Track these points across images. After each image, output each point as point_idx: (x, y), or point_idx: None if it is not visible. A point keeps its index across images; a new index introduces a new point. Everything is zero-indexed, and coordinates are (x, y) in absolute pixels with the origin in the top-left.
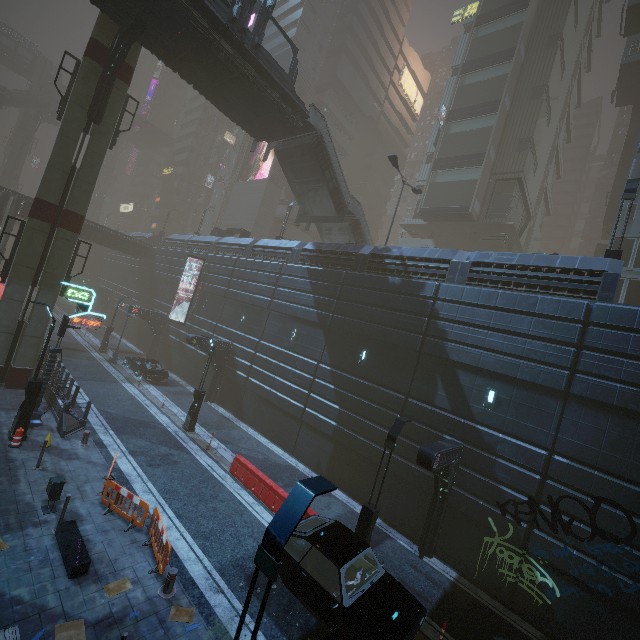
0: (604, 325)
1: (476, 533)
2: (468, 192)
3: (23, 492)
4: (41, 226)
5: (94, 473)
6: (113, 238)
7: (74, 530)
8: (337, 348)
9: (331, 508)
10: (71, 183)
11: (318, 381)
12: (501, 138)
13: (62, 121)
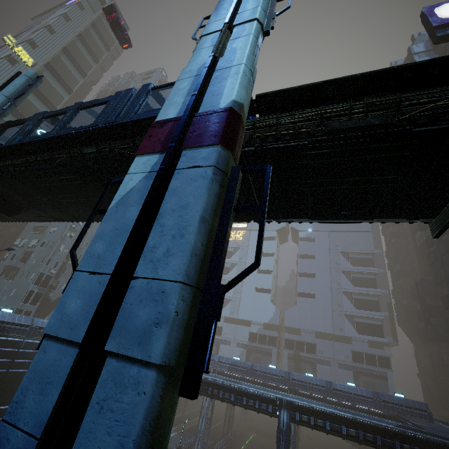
0: None
1: None
2: None
3: None
4: None
5: None
6: None
7: None
8: None
9: None
10: None
11: None
12: None
13: None
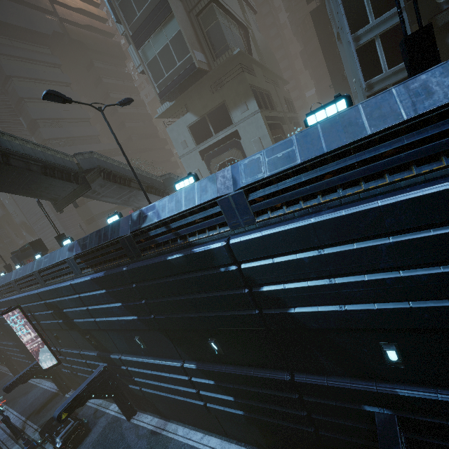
0: None
1: None
2: (182, 48)
3: None
4: None
5: None
6: None
7: None
8: (185, 344)
9: None
10: None
11: (196, 381)
12: None
13: None
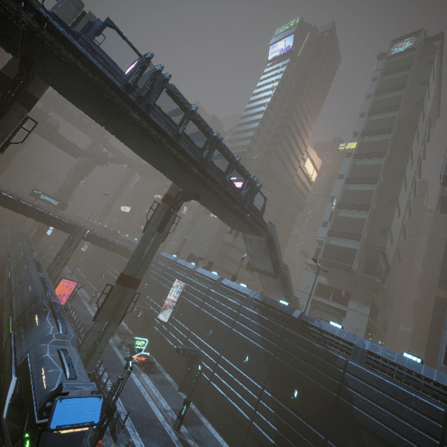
0: None
1: None
2: (351, 256)
3: None
4: (121, 288)
5: None
6: (128, 252)
7: None
8: (276, 381)
9: None
10: (139, 262)
11: (262, 403)
12: (370, 224)
13: (144, 233)
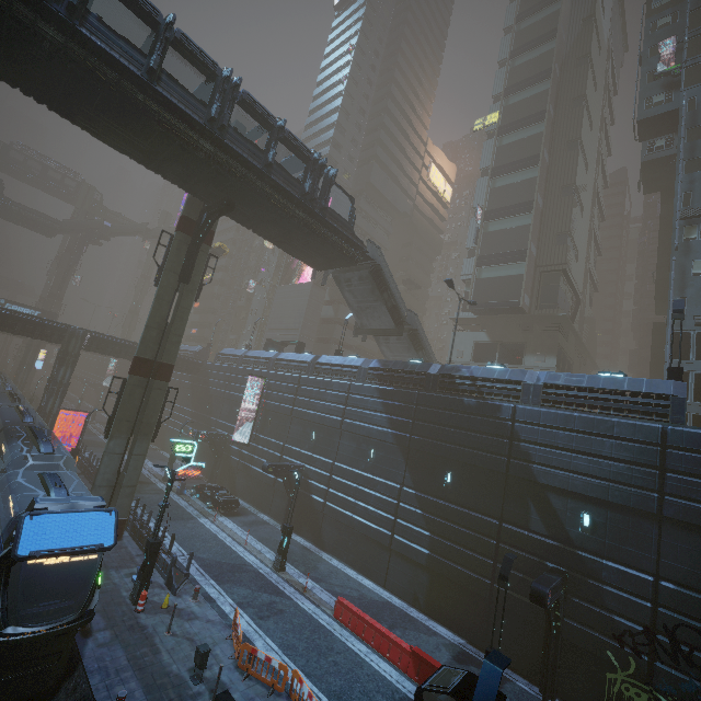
0: (681, 448)
1: (597, 669)
2: (516, 287)
3: (168, 662)
4: (140, 381)
5: (217, 633)
6: None
7: (232, 700)
8: (419, 470)
9: (441, 650)
10: (163, 337)
11: (404, 506)
12: (539, 233)
13: (158, 287)
